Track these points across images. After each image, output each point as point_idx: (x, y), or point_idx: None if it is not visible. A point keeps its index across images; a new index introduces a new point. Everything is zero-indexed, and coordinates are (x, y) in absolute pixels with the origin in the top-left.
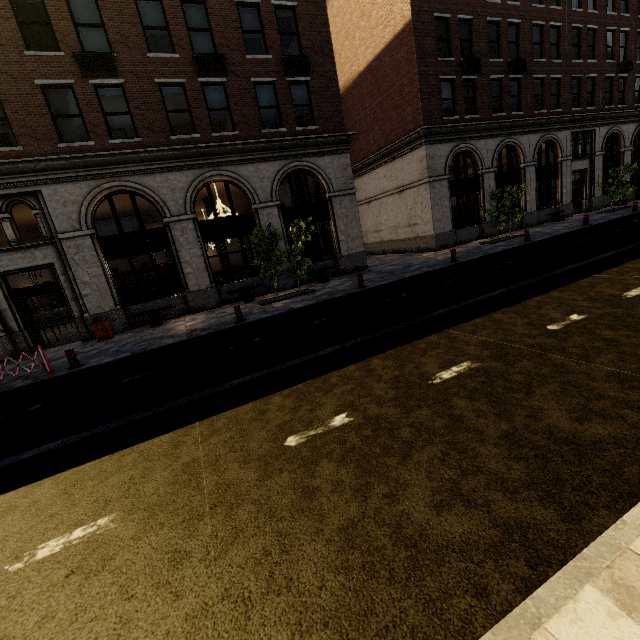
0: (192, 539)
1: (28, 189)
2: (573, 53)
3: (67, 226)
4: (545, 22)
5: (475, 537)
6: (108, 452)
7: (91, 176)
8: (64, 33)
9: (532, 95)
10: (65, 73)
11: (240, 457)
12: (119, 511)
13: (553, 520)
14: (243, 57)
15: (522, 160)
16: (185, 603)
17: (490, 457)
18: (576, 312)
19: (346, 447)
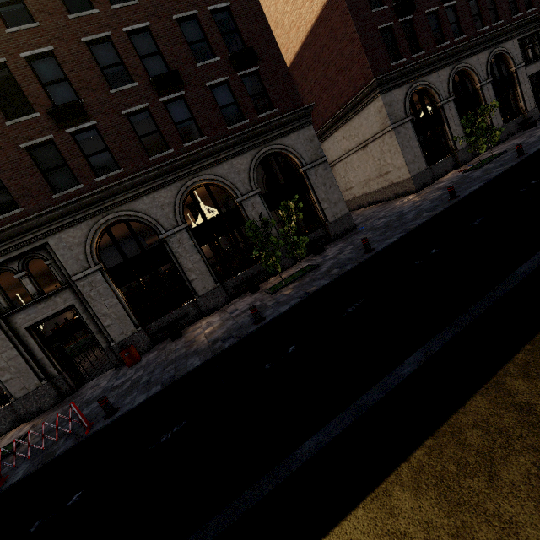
0: None
1: (36, 244)
2: None
3: (77, 267)
4: None
5: None
6: None
7: (87, 216)
8: (35, 96)
9: (470, 16)
10: (44, 131)
11: None
12: None
13: None
14: (194, 67)
15: (477, 81)
16: None
17: None
18: None
19: None
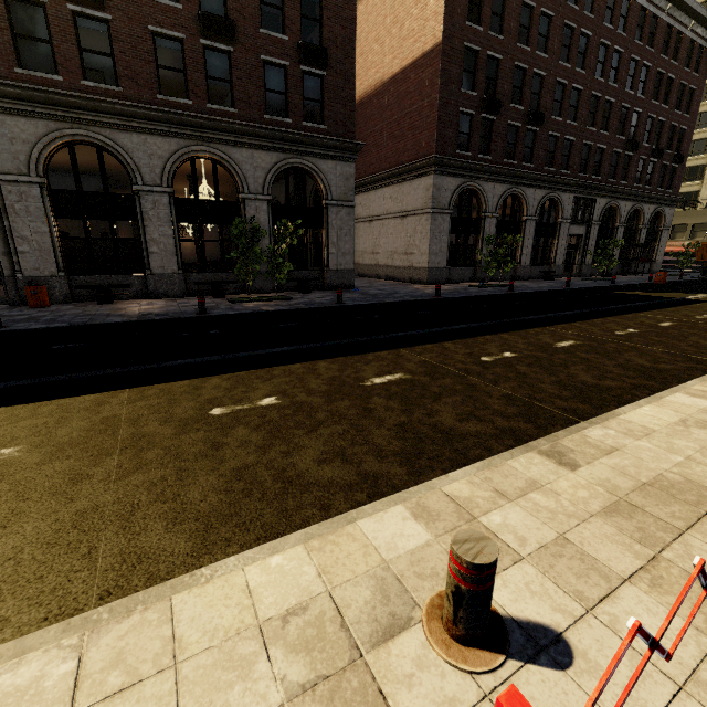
0: (97, 467)
1: None
2: (589, 120)
3: (11, 167)
4: (568, 82)
5: (339, 480)
6: (23, 402)
7: (52, 116)
8: None
9: (545, 150)
10: None
11: (162, 418)
12: (26, 445)
13: (402, 474)
14: (256, 30)
15: (525, 212)
16: (78, 504)
17: (380, 436)
18: (511, 351)
19: (265, 420)
